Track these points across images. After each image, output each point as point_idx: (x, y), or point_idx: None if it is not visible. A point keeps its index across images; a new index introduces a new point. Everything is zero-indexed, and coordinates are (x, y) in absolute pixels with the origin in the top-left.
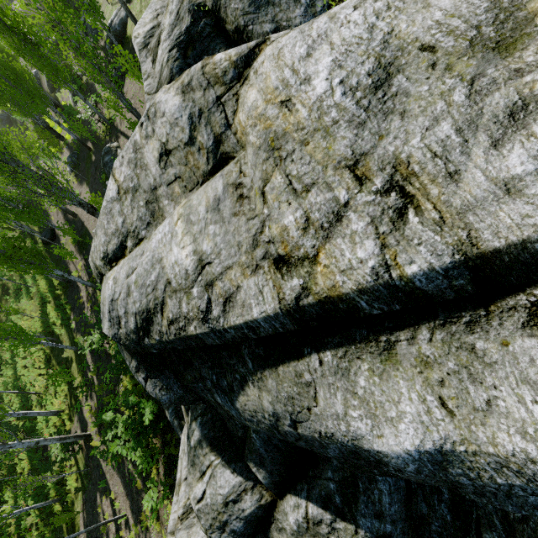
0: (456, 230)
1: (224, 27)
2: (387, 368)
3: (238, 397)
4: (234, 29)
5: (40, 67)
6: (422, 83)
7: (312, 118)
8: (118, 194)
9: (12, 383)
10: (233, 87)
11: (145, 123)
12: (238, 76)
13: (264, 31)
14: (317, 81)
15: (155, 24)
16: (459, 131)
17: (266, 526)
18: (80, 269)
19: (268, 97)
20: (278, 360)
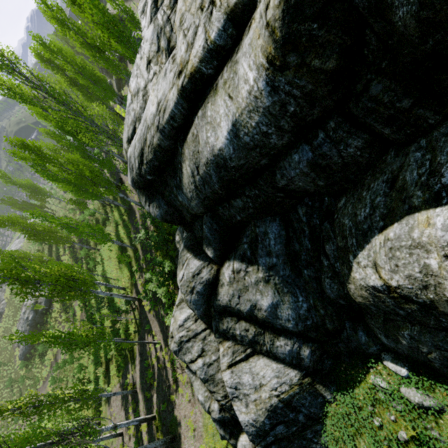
0: (224, 5)
1: None
2: (215, 98)
3: (183, 182)
4: None
5: (107, 66)
6: None
7: None
8: (132, 100)
9: (101, 275)
10: (174, 8)
11: (140, 51)
12: (176, 0)
13: None
14: None
15: None
16: None
17: (216, 288)
18: (135, 200)
19: None
20: (187, 134)
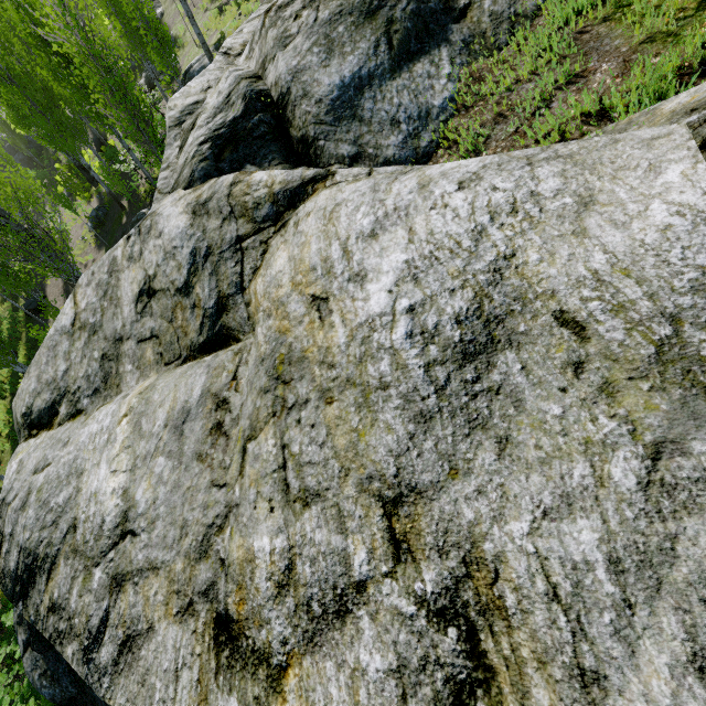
0: None
1: (287, 130)
2: None
3: None
4: (300, 136)
5: (79, 99)
6: (550, 394)
7: (349, 354)
8: (73, 326)
9: None
10: (264, 229)
11: (134, 238)
12: (275, 215)
13: (339, 153)
14: (375, 286)
15: (201, 99)
16: (615, 566)
17: None
18: None
19: (298, 279)
20: None
